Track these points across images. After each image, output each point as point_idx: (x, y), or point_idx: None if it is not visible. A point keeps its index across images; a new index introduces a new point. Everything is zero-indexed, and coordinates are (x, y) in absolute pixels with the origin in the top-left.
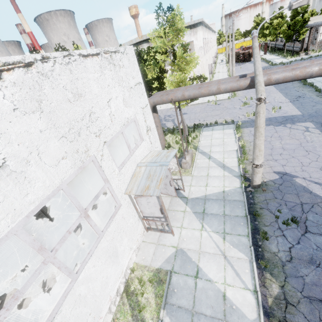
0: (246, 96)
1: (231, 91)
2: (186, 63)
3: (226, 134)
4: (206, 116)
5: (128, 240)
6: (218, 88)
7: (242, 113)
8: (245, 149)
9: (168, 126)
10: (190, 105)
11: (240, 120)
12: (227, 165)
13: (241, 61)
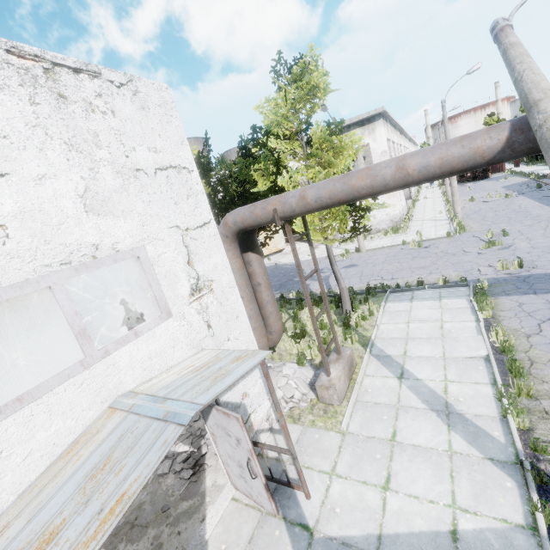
0: (491, 228)
1: (445, 173)
2: (334, 151)
3: (447, 309)
4: (397, 270)
5: None
6: (400, 168)
7: (486, 262)
8: (516, 359)
9: (313, 289)
10: (366, 251)
11: (483, 277)
12: (458, 407)
13: (468, 180)
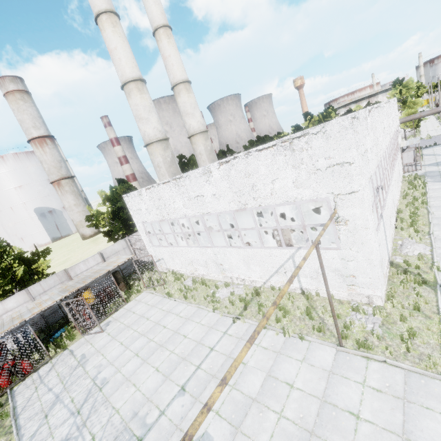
0: None
1: None
2: (413, 104)
3: None
4: (423, 145)
5: (401, 166)
6: None
7: None
8: None
9: None
10: None
11: None
12: None
13: None
